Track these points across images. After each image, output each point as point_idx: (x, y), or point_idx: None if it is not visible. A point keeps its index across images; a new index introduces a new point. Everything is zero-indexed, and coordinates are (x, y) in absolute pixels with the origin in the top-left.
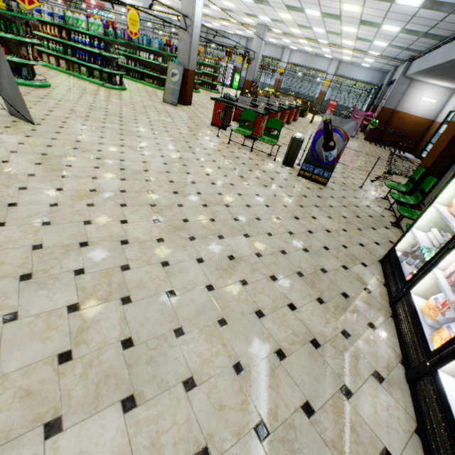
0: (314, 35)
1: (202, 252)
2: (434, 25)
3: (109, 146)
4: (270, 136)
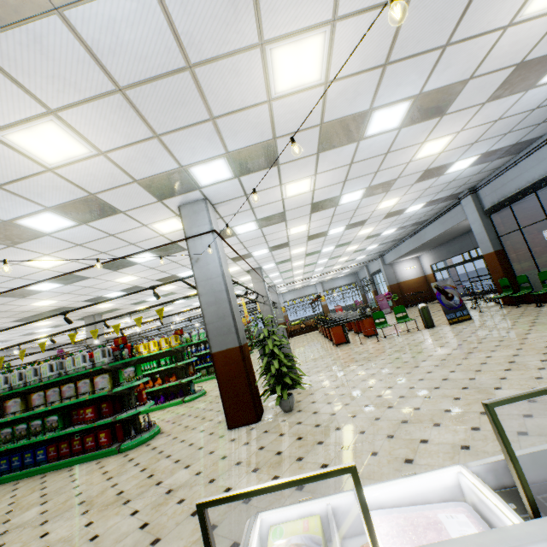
0: (312, 274)
1: (540, 341)
2: (398, 235)
3: (359, 367)
4: (401, 318)
